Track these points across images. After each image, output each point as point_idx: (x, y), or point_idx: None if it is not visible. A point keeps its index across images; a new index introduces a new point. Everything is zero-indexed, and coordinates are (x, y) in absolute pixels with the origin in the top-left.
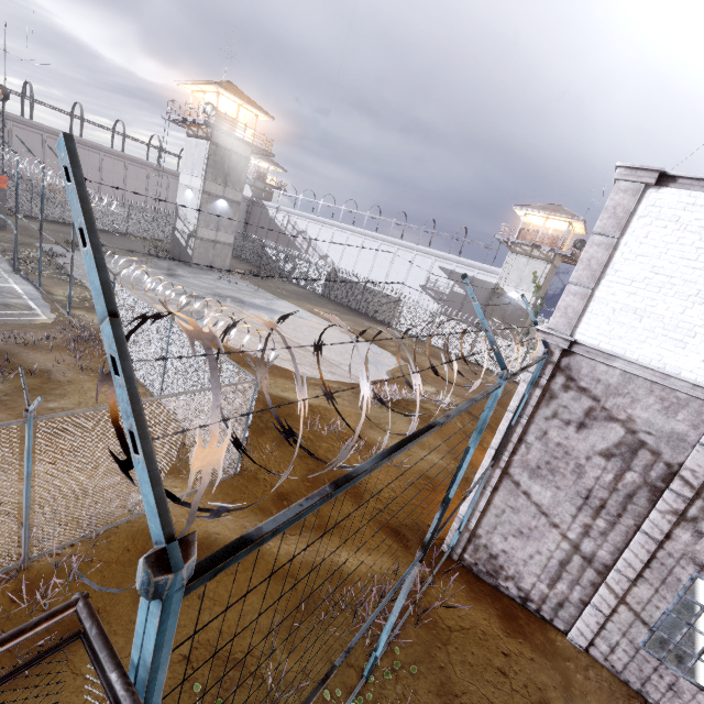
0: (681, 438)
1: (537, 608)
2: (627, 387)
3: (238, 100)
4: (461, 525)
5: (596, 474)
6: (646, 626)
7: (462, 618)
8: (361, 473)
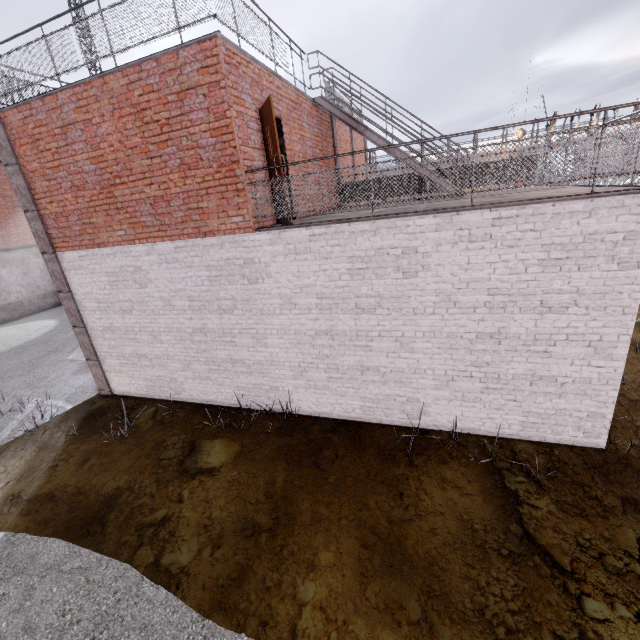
0: None
1: None
2: None
3: None
4: None
5: None
6: None
7: None
8: (590, 126)
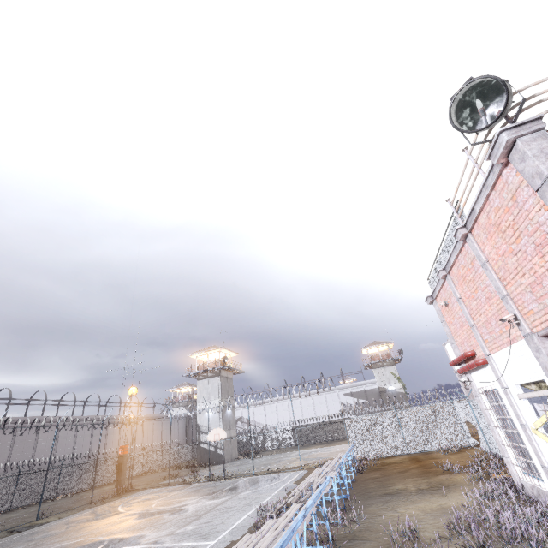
0: None
1: None
2: None
3: (227, 351)
4: None
5: None
6: None
7: None
8: None
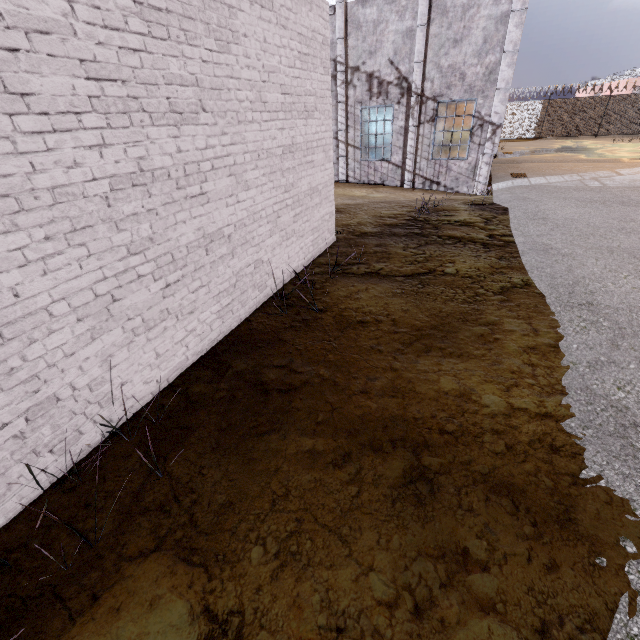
0: (332, 42)
1: None
2: None
3: None
4: None
5: None
6: (358, 149)
7: None
8: None
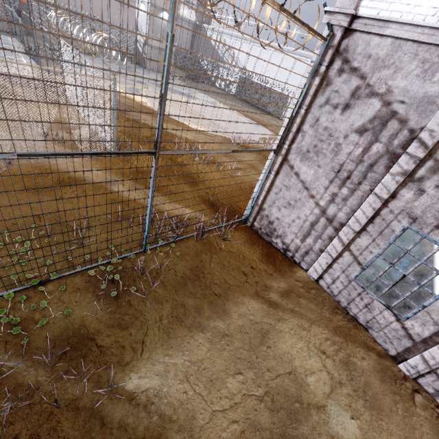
0: (431, 101)
1: (292, 256)
2: (394, 57)
3: None
4: (253, 201)
5: (349, 150)
6: (360, 266)
7: (233, 248)
8: None
